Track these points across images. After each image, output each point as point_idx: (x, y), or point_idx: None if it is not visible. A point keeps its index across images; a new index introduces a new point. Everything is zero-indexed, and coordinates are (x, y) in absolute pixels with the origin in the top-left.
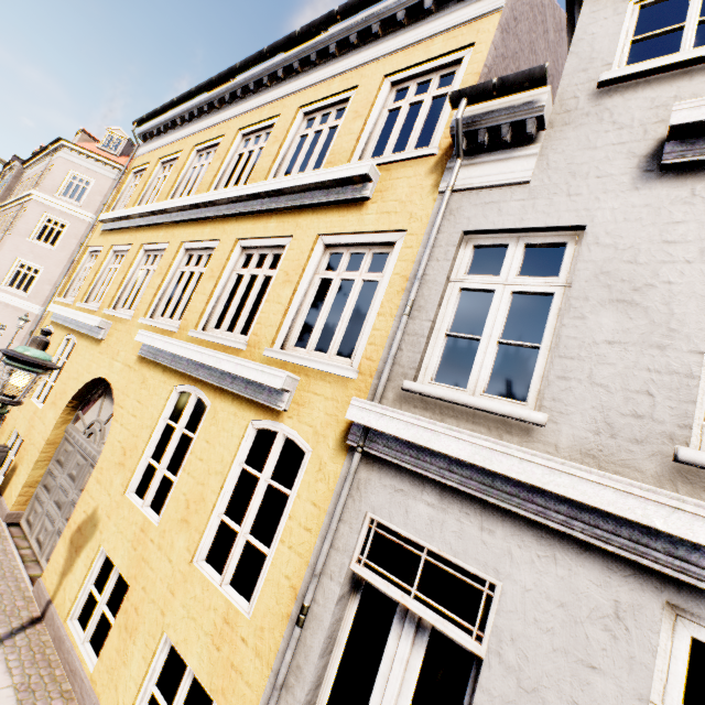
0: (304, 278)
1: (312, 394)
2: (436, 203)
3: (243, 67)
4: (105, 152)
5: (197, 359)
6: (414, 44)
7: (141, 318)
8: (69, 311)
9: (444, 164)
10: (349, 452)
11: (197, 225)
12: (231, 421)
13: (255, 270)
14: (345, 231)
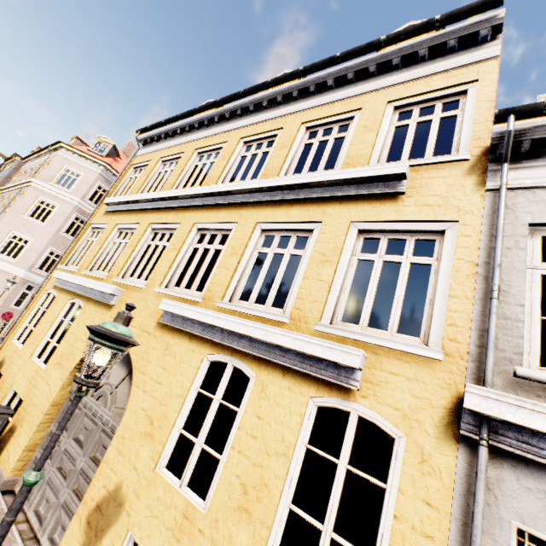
0: (343, 258)
1: (387, 373)
2: (486, 198)
3: (246, 94)
4: (94, 153)
5: (241, 331)
6: (413, 80)
7: (158, 288)
8: (78, 278)
9: (481, 167)
10: (461, 442)
11: (210, 209)
12: (286, 396)
13: (279, 249)
14: (383, 220)
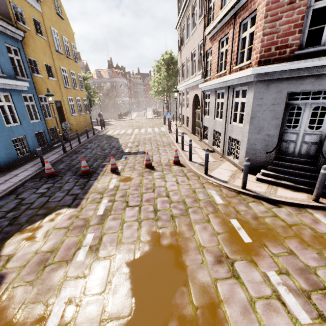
0: None
1: None
2: None
3: None
4: None
5: None
6: None
7: None
8: None
9: None
10: None
11: None
12: None
13: None
14: None
